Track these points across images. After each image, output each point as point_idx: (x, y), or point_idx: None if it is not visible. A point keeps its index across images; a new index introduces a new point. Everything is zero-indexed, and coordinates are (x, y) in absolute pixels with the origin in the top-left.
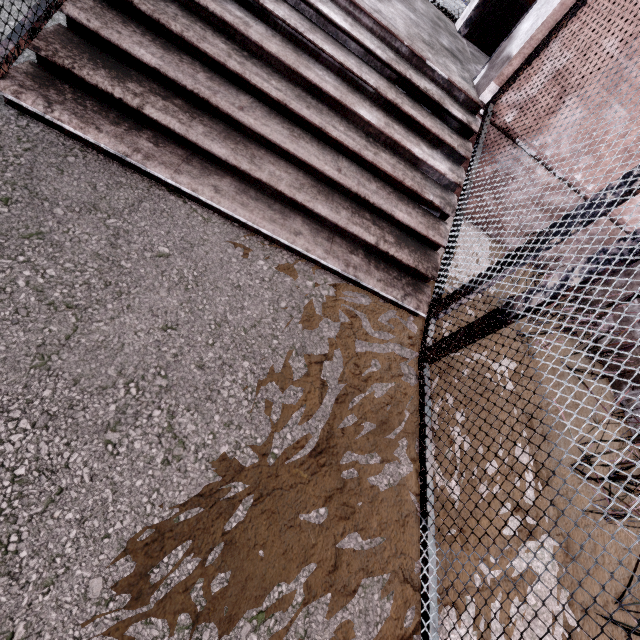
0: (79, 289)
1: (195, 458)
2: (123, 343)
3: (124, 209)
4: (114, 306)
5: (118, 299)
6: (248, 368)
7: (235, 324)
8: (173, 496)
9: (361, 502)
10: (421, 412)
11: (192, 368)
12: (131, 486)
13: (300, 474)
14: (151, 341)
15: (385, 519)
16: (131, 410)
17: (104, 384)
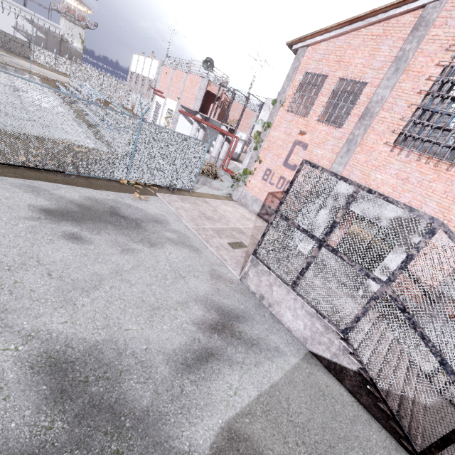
0: None
1: None
2: None
3: None
4: None
5: None
6: None
7: None
8: None
9: None
10: None
11: None
12: None
13: None
14: None
15: None
16: None
17: None
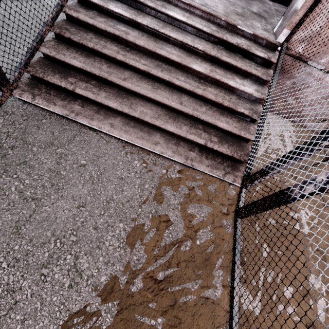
0: (39, 189)
1: (86, 284)
2: (56, 217)
3: (66, 142)
4: (54, 196)
5: (57, 192)
6: (122, 227)
7: (117, 201)
8: (72, 307)
9: (186, 315)
10: (233, 252)
11: (90, 229)
12: (50, 300)
13: (147, 295)
14: (71, 215)
15: (202, 328)
16: (56, 255)
17: (44, 241)
